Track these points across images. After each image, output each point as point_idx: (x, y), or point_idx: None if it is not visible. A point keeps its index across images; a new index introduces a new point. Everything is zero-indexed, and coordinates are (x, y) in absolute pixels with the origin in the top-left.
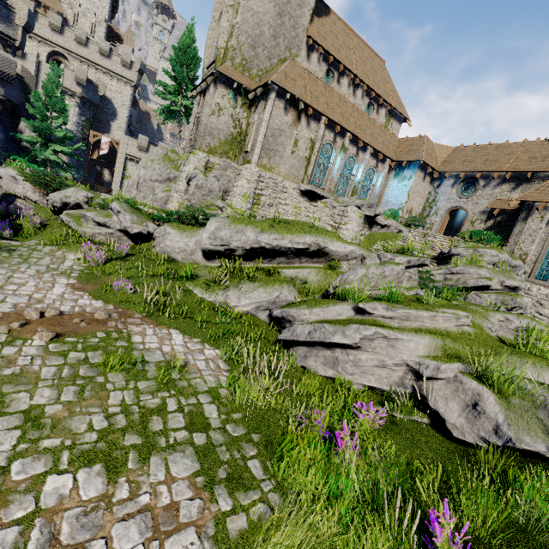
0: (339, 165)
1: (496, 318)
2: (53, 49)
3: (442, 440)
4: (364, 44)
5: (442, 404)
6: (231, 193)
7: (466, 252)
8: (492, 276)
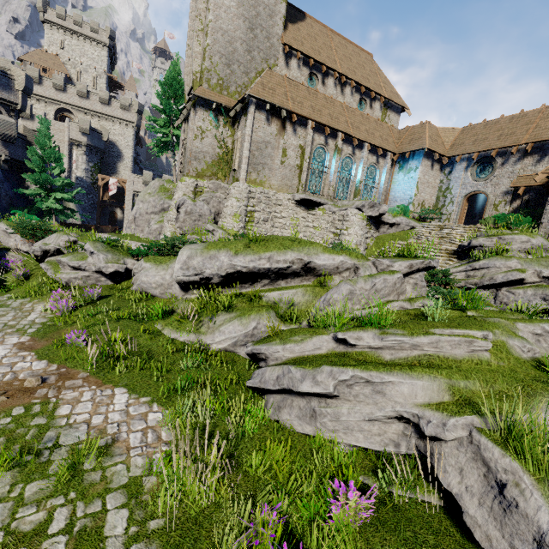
0: (335, 167)
1: (528, 331)
2: (59, 106)
3: (459, 542)
4: (346, 41)
5: (455, 479)
6: (221, 214)
7: (489, 242)
8: (525, 267)
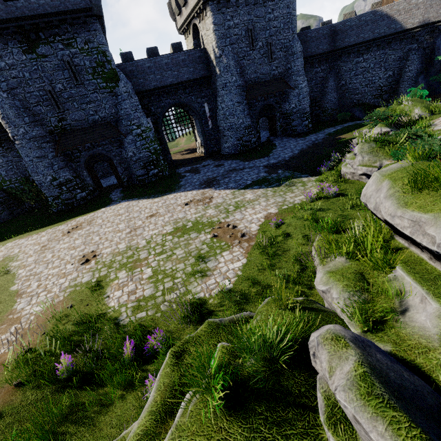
0: None
1: None
2: None
3: None
4: None
5: None
6: None
7: None
8: None
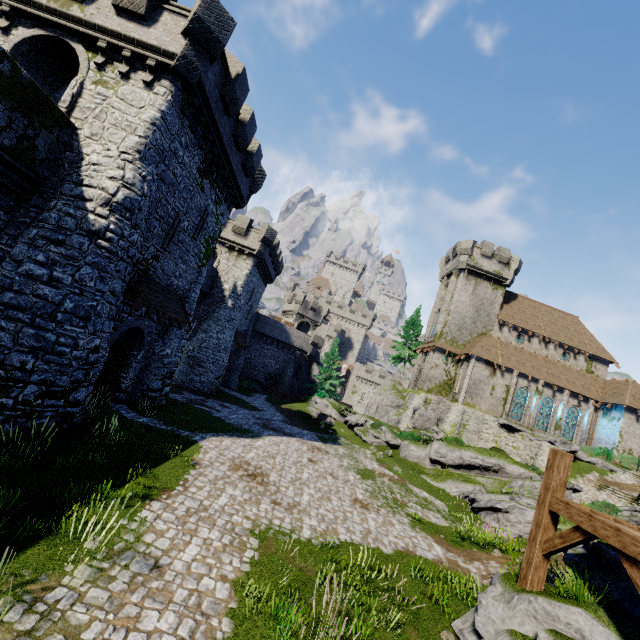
0: (535, 404)
1: None
2: None
3: None
4: (552, 309)
5: None
6: (443, 421)
7: None
8: None
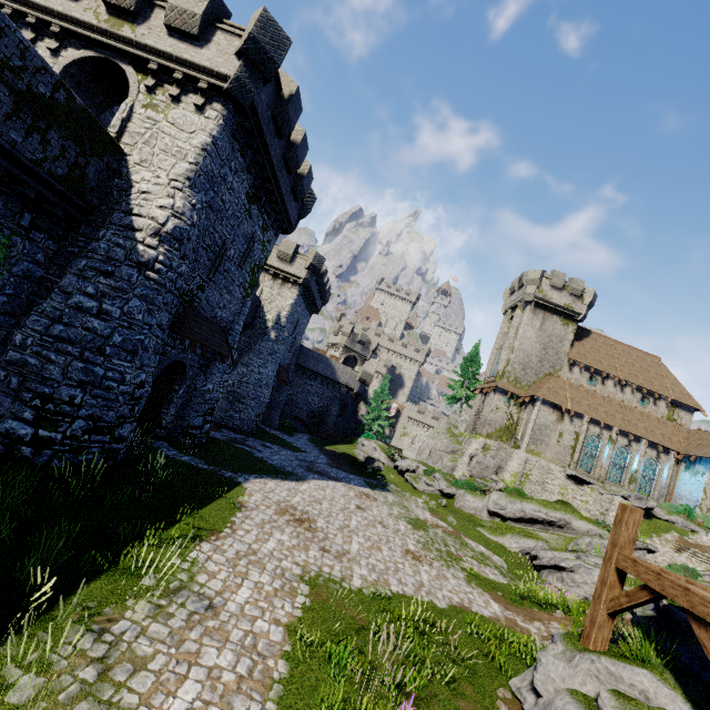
0: (607, 454)
1: None
2: None
3: None
4: (631, 348)
5: None
6: (503, 470)
7: None
8: None
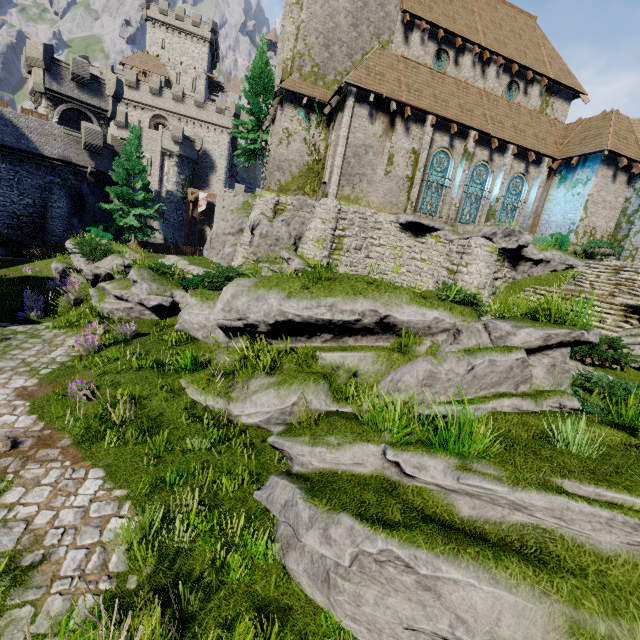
0: (460, 179)
1: None
2: (154, 113)
3: None
4: (498, 1)
5: None
6: (302, 239)
7: None
8: None
